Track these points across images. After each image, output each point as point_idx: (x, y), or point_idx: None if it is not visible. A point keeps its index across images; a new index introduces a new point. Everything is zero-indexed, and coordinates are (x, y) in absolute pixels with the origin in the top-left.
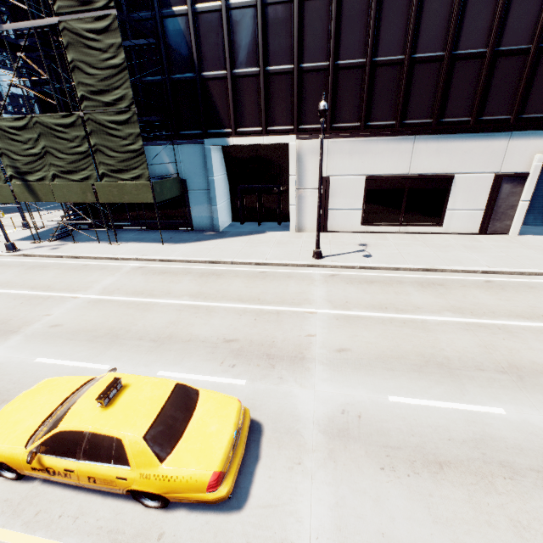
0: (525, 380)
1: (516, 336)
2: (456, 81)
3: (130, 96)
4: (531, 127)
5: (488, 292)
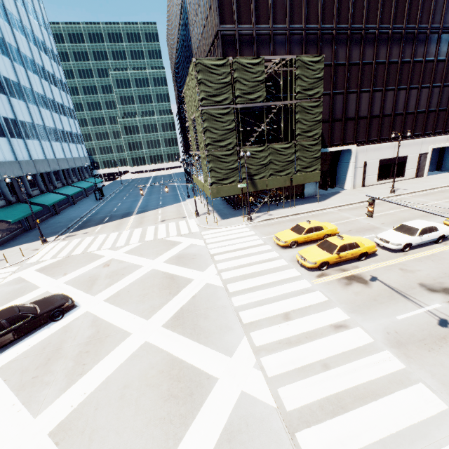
0: None
1: None
2: (407, 121)
3: (320, 133)
4: (428, 136)
5: None
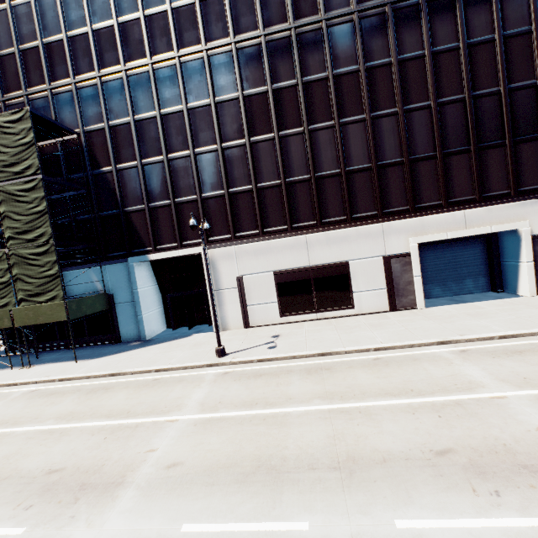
0: (355, 476)
1: (373, 418)
2: (325, 192)
3: (49, 232)
4: (396, 218)
5: (370, 370)
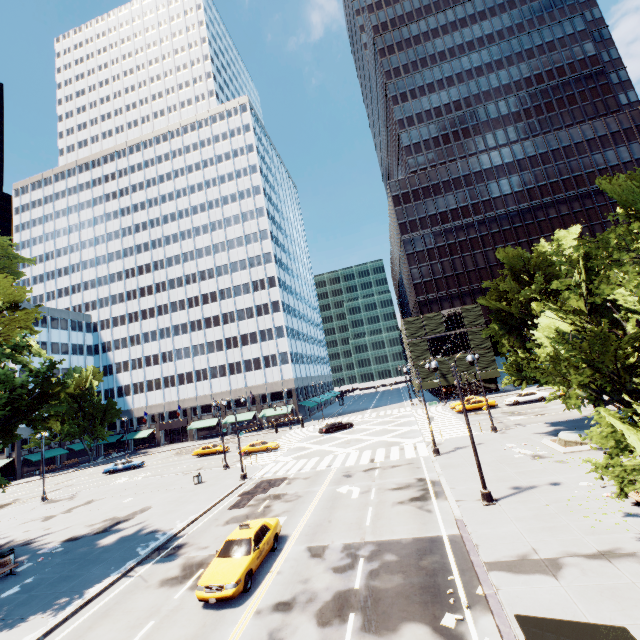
0: None
1: None
2: None
3: (490, 345)
4: None
5: None
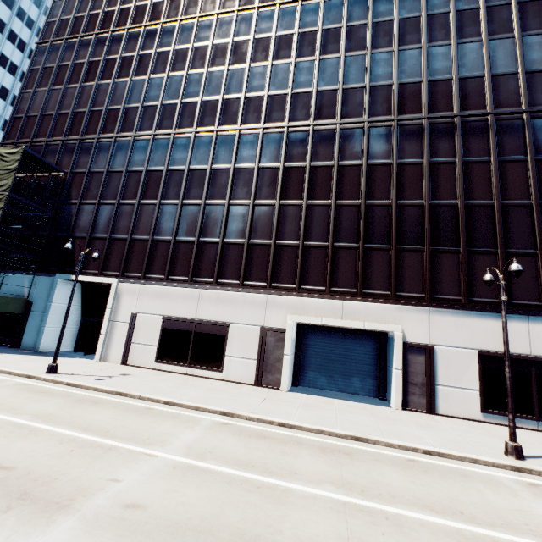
0: None
1: (26, 436)
2: (228, 256)
3: None
4: (280, 292)
5: (121, 412)
